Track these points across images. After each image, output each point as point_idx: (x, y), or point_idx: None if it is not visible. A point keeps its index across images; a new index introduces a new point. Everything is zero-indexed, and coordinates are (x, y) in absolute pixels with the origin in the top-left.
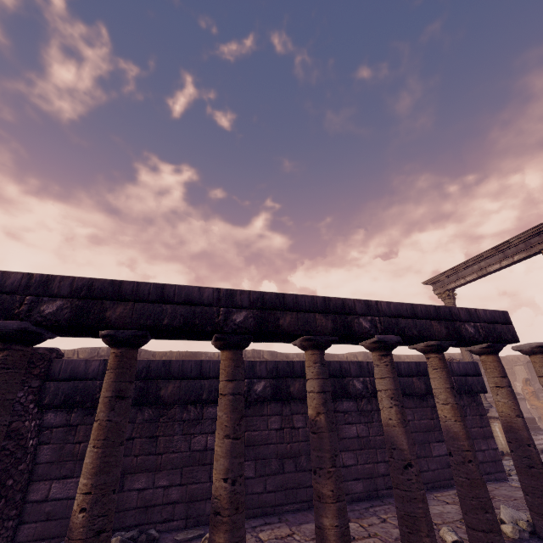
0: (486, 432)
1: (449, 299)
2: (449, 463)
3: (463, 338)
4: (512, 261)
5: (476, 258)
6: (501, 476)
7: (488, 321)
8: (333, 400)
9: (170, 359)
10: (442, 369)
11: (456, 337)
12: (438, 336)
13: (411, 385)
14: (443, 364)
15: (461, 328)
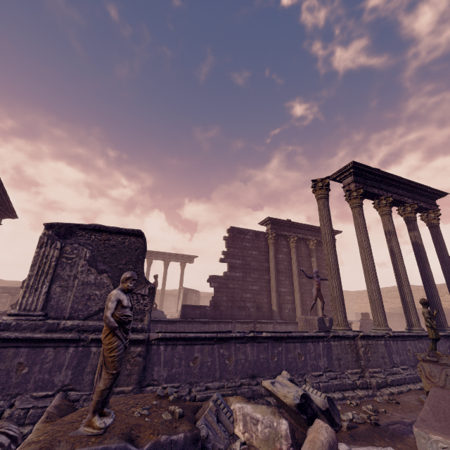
0: None
1: None
2: None
3: None
4: None
5: None
6: None
7: (9, 289)
8: None
9: (11, 284)
10: None
11: None
12: None
13: None
14: None
15: None
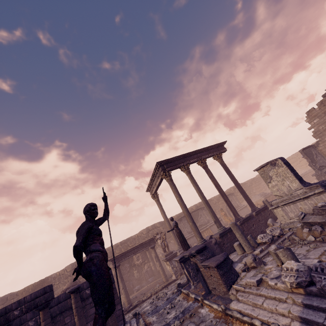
0: (116, 302)
1: (155, 198)
2: None
3: (10, 321)
4: (159, 180)
5: (151, 179)
6: (121, 322)
7: (31, 300)
8: None
9: (28, 291)
10: None
11: (5, 323)
12: None
13: (66, 305)
14: None
15: (10, 315)
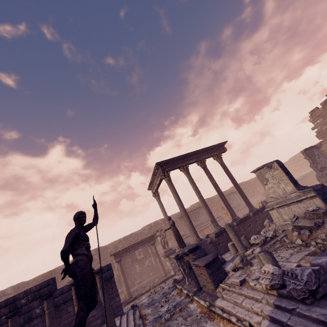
0: (114, 295)
1: (156, 197)
2: (91, 321)
3: (18, 308)
4: (159, 180)
5: (152, 179)
6: (119, 313)
7: (36, 291)
8: (28, 322)
9: (37, 281)
10: (10, 325)
11: (14, 310)
12: (2, 315)
13: (69, 295)
14: (11, 323)
15: (18, 303)
